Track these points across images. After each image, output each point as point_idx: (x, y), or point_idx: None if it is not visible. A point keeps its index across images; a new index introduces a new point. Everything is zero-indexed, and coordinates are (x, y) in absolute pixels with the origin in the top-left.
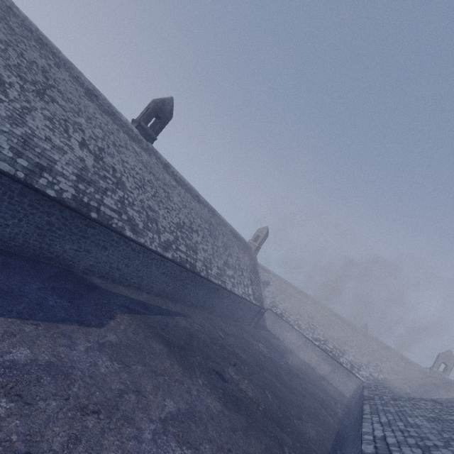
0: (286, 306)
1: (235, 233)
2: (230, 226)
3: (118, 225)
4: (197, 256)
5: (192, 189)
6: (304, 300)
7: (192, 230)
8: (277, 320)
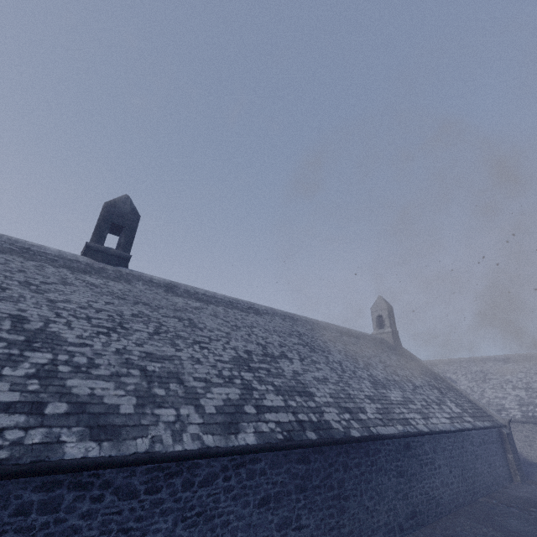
0: (517, 396)
1: (347, 331)
2: (332, 325)
3: (27, 445)
4: (315, 400)
5: (236, 302)
6: (529, 366)
7: (272, 357)
8: (531, 431)
